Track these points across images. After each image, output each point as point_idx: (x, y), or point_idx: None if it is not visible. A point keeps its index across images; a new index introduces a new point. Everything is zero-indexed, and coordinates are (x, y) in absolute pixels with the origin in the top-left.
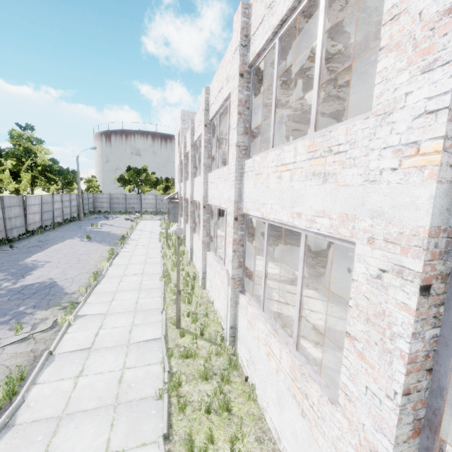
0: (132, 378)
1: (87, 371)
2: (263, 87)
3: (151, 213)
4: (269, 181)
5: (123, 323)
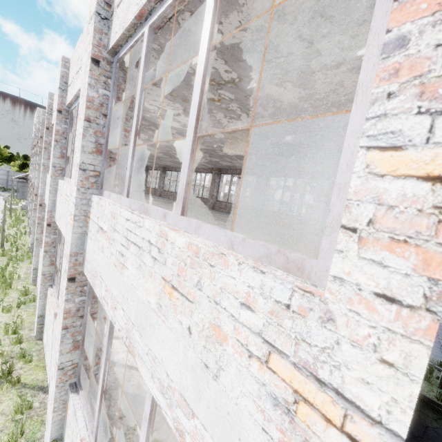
0: None
1: None
2: None
3: None
4: None
5: None
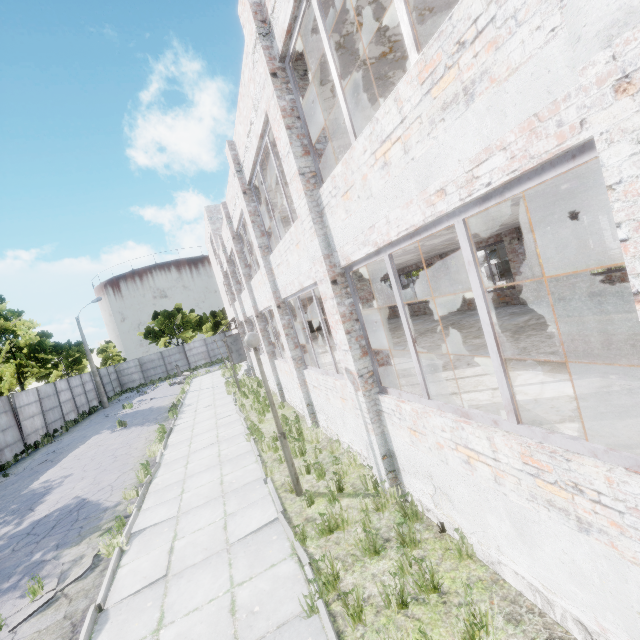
0: (251, 597)
1: (171, 614)
2: (310, 85)
3: (205, 366)
4: (369, 185)
5: (210, 518)
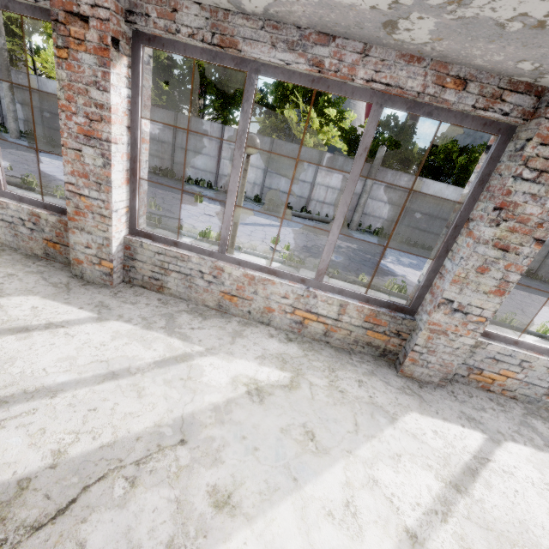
0: None
1: None
2: None
3: None
4: None
5: None
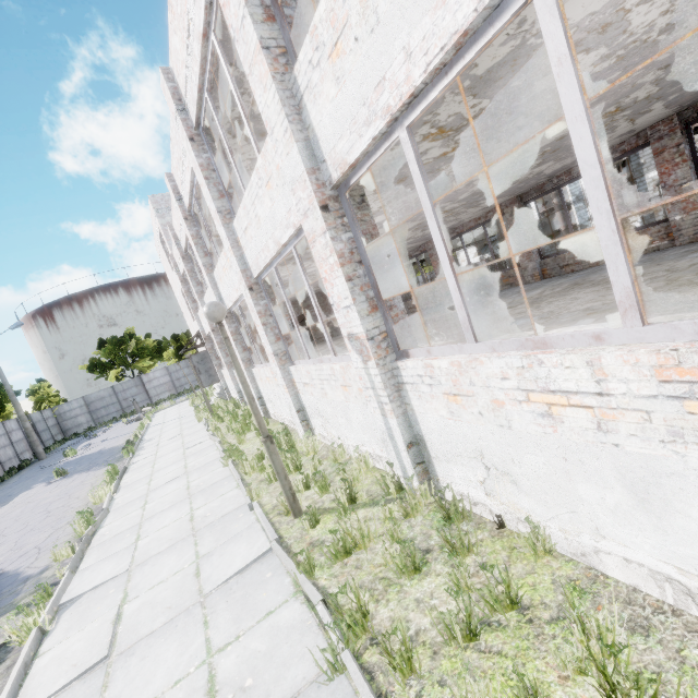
0: (240, 666)
1: None
2: None
3: (170, 398)
4: (373, 4)
5: (176, 565)
